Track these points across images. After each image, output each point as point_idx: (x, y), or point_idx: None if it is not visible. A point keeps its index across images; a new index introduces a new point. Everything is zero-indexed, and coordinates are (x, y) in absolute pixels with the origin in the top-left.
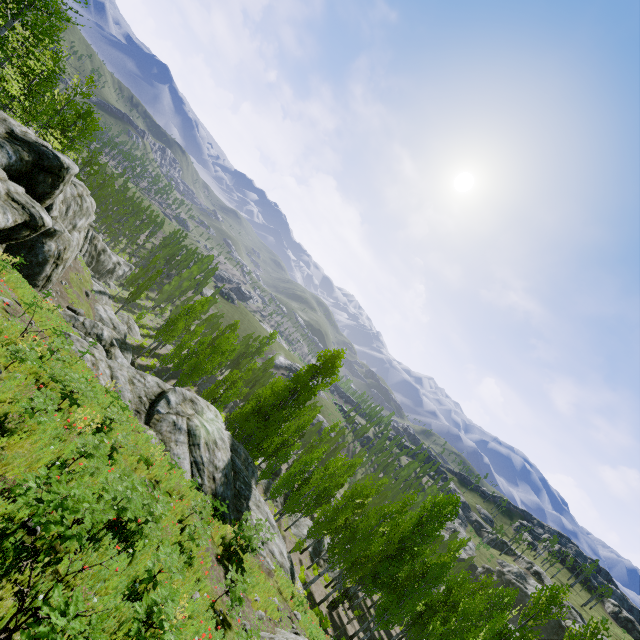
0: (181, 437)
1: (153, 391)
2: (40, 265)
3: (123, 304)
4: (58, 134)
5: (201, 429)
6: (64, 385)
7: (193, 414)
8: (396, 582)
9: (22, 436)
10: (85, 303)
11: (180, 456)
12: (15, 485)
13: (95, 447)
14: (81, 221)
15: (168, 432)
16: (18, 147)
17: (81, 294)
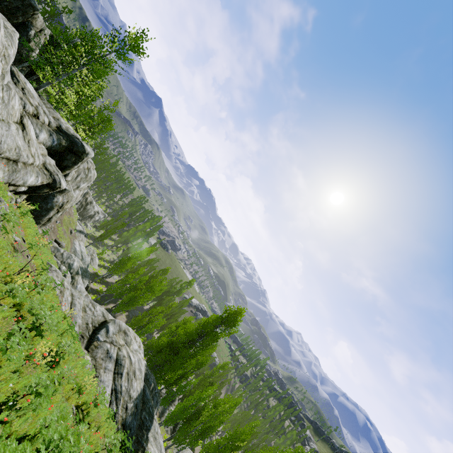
0: (110, 365)
1: (98, 319)
2: (47, 210)
3: (92, 240)
4: (86, 129)
5: (126, 359)
6: (37, 319)
7: (123, 344)
8: None
9: None
10: (68, 238)
11: (105, 383)
12: None
13: (45, 387)
14: (83, 184)
15: (101, 359)
16: (61, 136)
17: (67, 231)
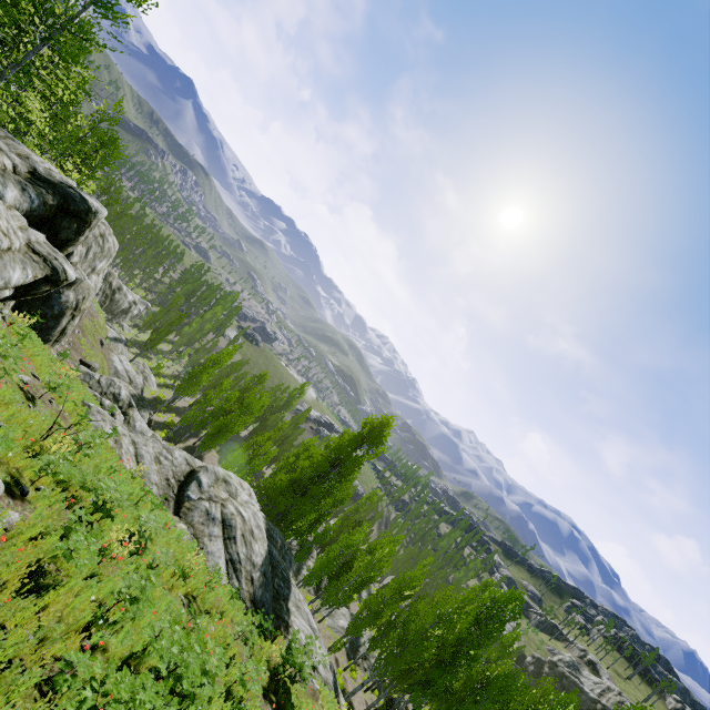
0: (215, 529)
1: (182, 470)
2: (55, 318)
3: (137, 348)
4: (78, 163)
5: (237, 518)
6: (98, 496)
7: (227, 498)
8: (449, 692)
9: (60, 591)
10: (99, 354)
11: (215, 554)
12: (56, 673)
13: (141, 589)
14: (101, 263)
15: (200, 524)
16: (42, 189)
17: (95, 343)
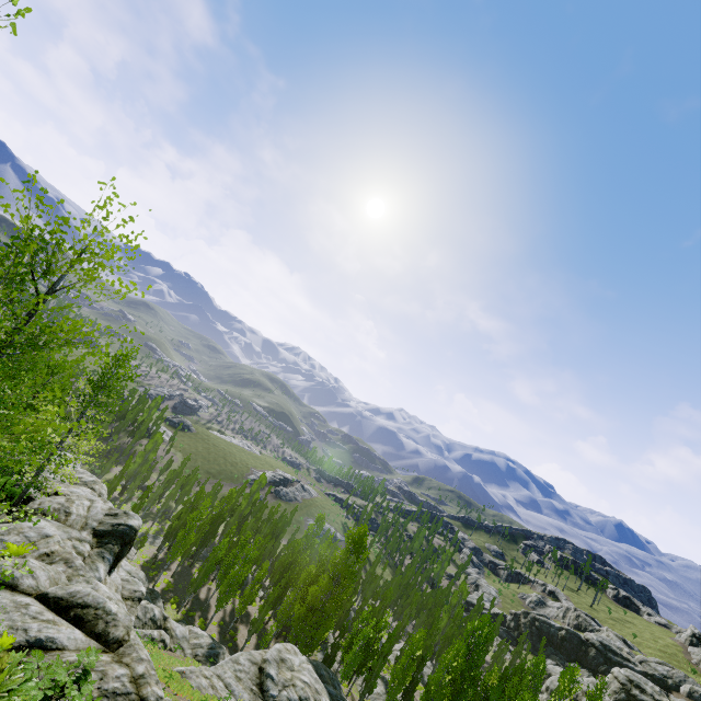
0: None
1: (253, 673)
2: None
3: None
4: None
5: (306, 688)
6: None
7: (292, 676)
8: None
9: None
10: None
11: None
12: None
13: None
14: None
15: None
16: (109, 546)
17: None
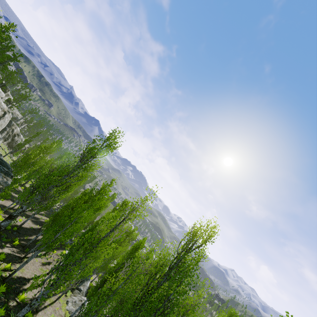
0: None
1: None
2: None
3: None
4: None
5: None
6: None
7: None
8: None
9: None
10: None
11: None
12: None
13: None
14: None
15: None
16: None
17: None
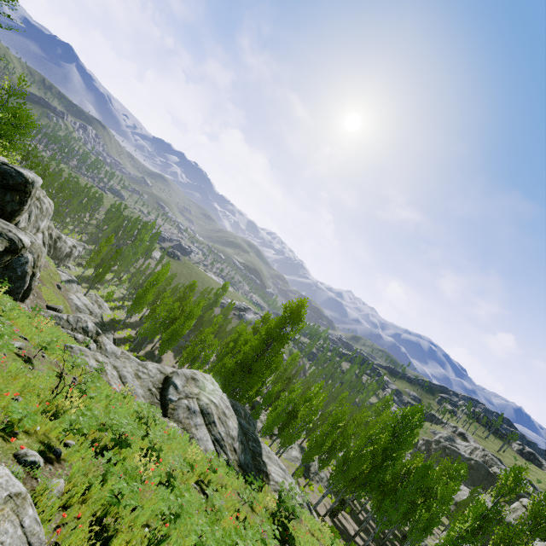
0: (198, 420)
1: (158, 379)
2: (19, 278)
3: (86, 283)
4: None
5: (211, 406)
6: (115, 433)
7: (199, 392)
8: (383, 485)
9: (121, 537)
10: (59, 296)
11: (203, 439)
12: None
13: (180, 507)
14: (43, 222)
15: (186, 418)
16: None
17: (54, 289)
